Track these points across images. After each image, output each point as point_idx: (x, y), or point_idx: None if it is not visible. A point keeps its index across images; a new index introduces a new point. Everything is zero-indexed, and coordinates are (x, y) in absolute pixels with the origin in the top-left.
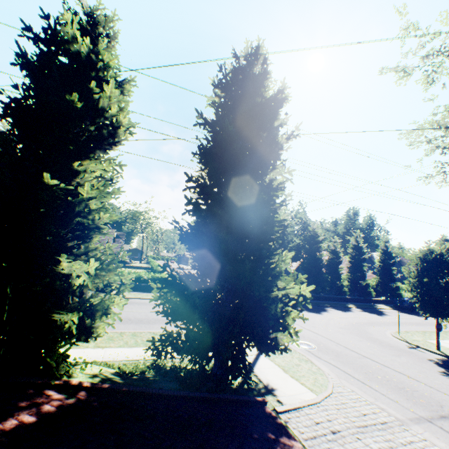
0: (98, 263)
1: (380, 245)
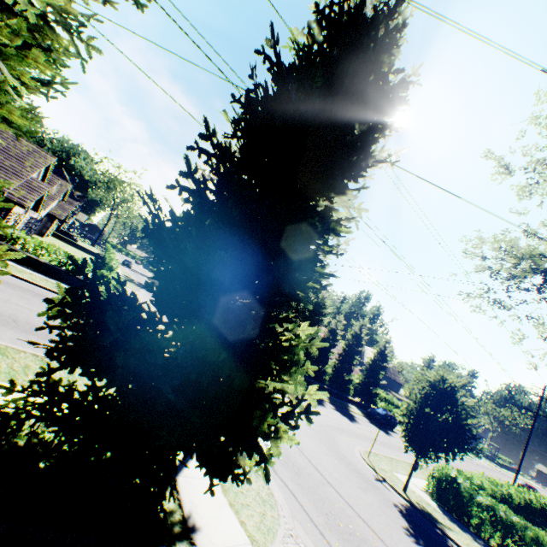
0: None
1: (380, 344)
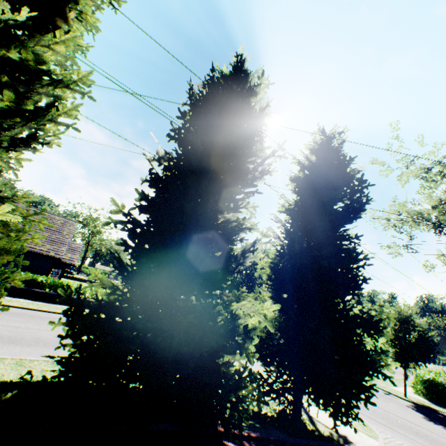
0: (276, 305)
1: None
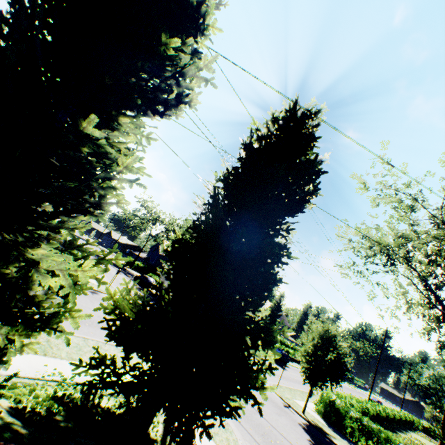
0: (101, 270)
1: (276, 297)
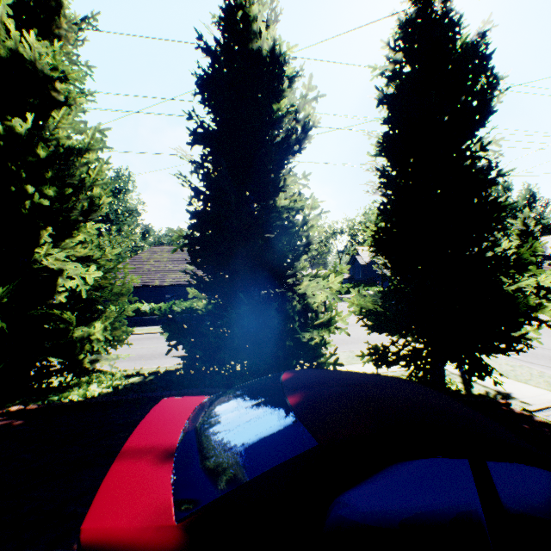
0: (341, 277)
1: None
